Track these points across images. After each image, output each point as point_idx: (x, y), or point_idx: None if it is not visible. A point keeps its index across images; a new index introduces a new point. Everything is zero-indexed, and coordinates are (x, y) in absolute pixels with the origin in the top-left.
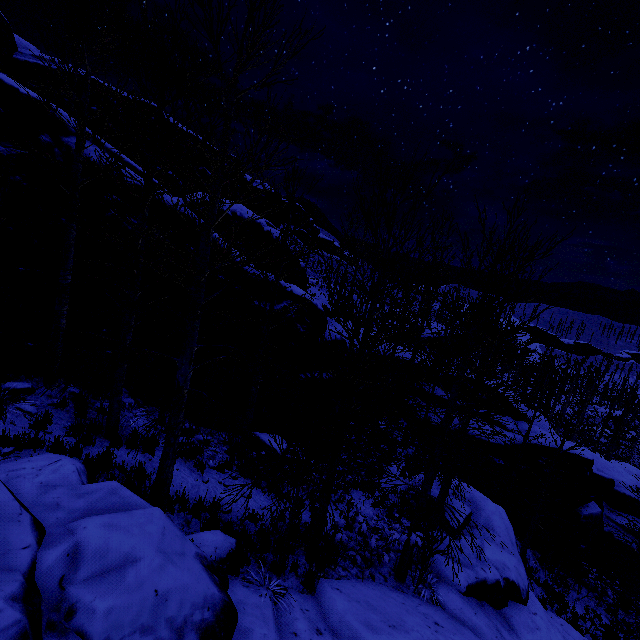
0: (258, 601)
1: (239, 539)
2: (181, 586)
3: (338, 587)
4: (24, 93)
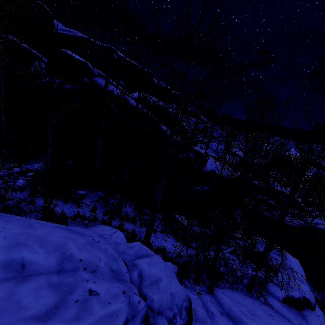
0: (194, 296)
1: (178, 266)
2: (178, 291)
3: (223, 292)
4: (76, 58)
